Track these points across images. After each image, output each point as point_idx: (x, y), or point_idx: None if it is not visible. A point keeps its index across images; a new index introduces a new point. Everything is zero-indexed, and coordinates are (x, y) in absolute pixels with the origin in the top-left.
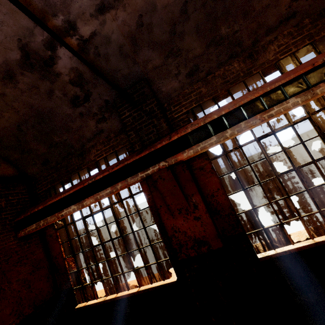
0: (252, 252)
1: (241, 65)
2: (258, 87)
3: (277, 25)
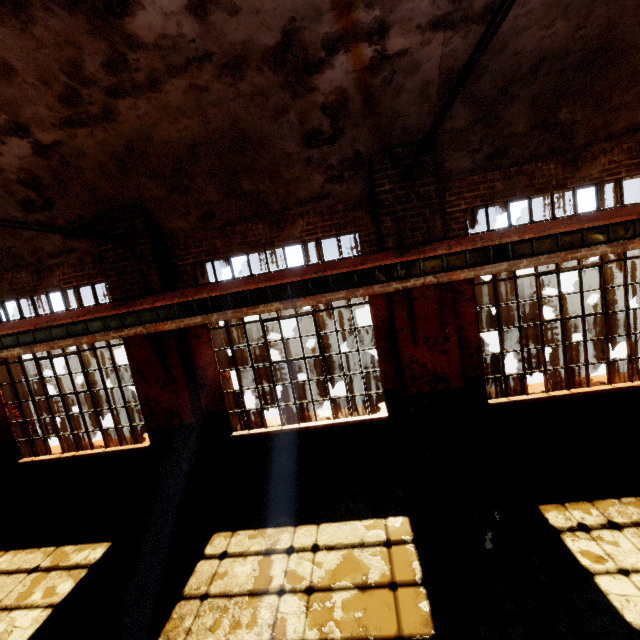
0: (18, 456)
1: (29, 278)
2: (7, 322)
3: (59, 253)
